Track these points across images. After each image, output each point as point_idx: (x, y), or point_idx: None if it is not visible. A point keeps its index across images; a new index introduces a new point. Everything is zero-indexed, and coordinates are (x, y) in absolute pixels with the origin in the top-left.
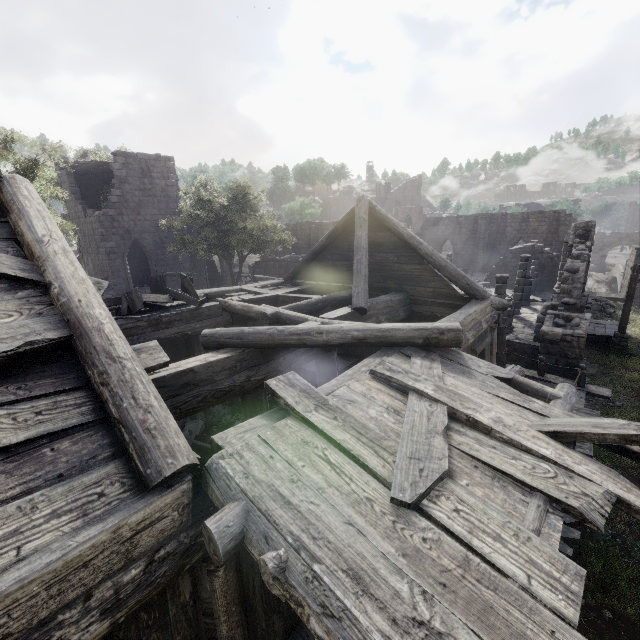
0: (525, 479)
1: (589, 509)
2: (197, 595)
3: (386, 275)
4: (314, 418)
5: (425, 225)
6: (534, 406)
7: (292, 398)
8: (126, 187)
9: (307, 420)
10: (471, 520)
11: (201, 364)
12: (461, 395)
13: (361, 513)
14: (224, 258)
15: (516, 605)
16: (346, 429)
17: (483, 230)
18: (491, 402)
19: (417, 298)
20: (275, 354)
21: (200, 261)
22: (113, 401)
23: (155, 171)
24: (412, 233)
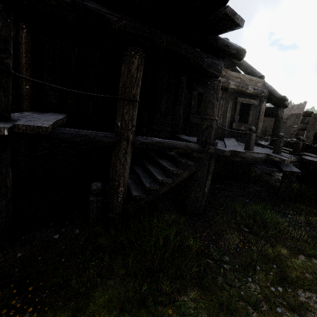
0: None
1: None
2: (17, 38)
3: None
4: None
5: (290, 117)
6: None
7: None
8: None
9: None
10: None
11: None
12: None
13: None
14: None
15: None
16: None
17: None
18: None
19: None
20: None
21: None
22: None
23: None
24: None
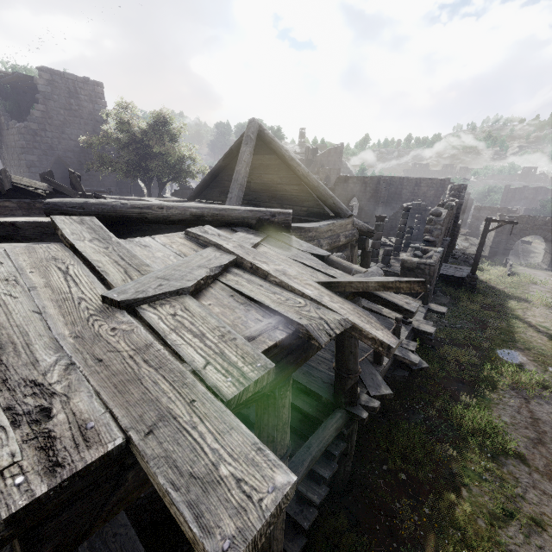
0: (271, 305)
1: (317, 328)
2: None
3: (271, 195)
4: (81, 244)
5: (337, 182)
6: (330, 271)
7: (71, 230)
8: (51, 104)
9: (73, 245)
10: (183, 322)
11: (26, 221)
12: (260, 253)
13: (60, 306)
14: (144, 182)
15: (170, 380)
16: (109, 255)
17: (384, 190)
18: (291, 265)
19: (294, 217)
20: (126, 232)
21: (127, 188)
22: None
23: (83, 93)
24: (293, 156)
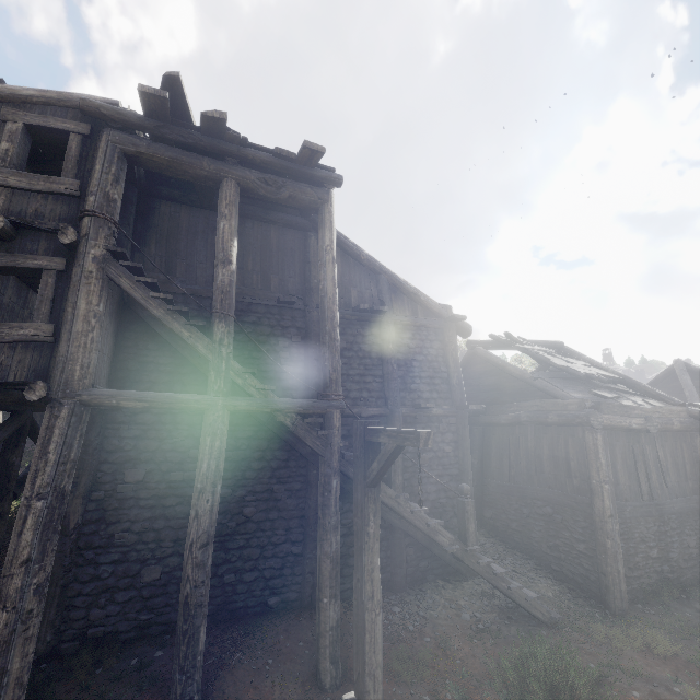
0: None
1: None
2: (691, 443)
3: None
4: None
5: None
6: None
7: None
8: None
9: None
10: None
11: None
12: None
13: None
14: None
15: None
16: None
17: None
18: None
19: None
20: None
21: None
22: (652, 391)
23: None
24: None
